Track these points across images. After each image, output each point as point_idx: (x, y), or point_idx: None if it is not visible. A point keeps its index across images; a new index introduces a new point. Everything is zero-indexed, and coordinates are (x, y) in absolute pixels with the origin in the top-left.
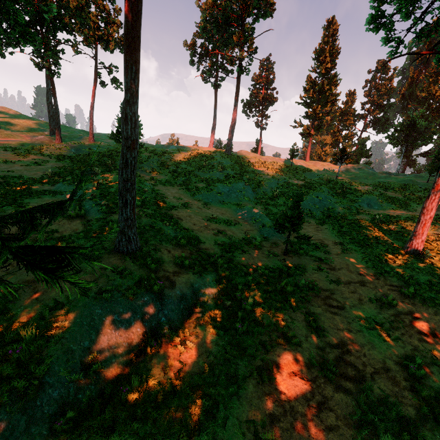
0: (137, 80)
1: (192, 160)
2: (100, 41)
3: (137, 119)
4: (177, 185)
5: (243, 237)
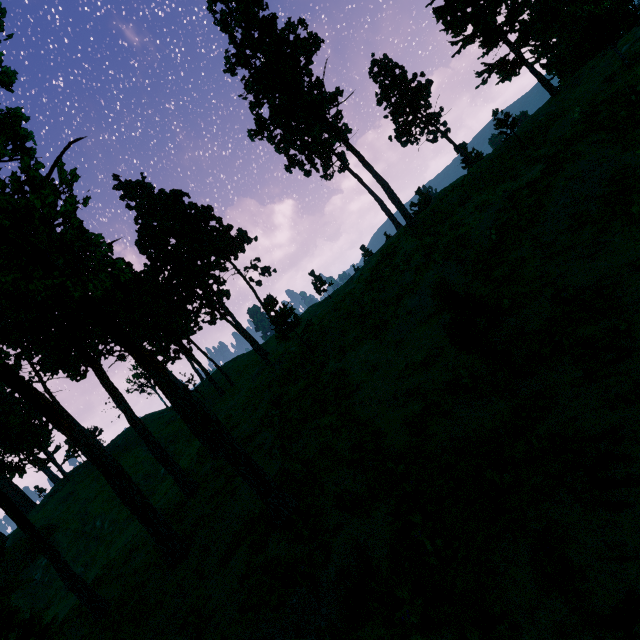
0: (162, 374)
1: (375, 280)
2: (227, 258)
3: (191, 398)
4: (366, 338)
5: (447, 380)
